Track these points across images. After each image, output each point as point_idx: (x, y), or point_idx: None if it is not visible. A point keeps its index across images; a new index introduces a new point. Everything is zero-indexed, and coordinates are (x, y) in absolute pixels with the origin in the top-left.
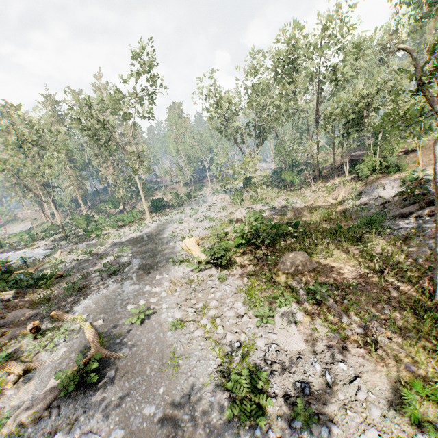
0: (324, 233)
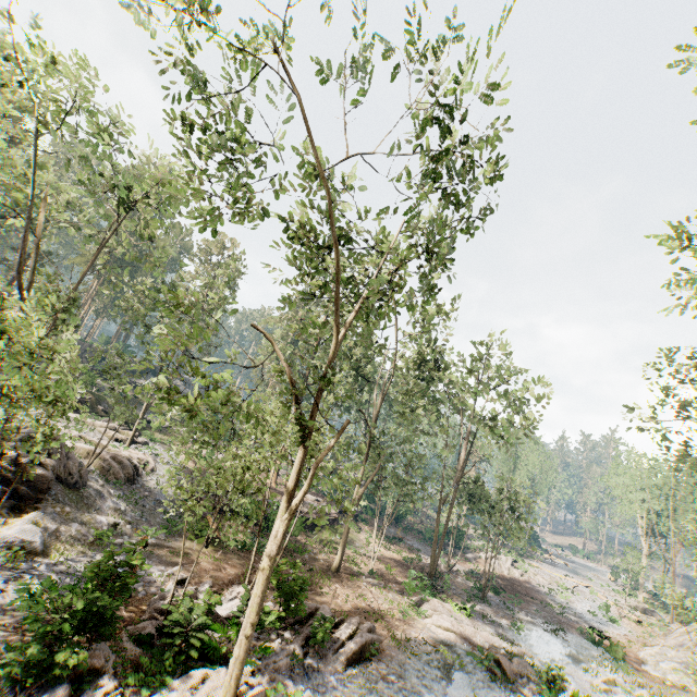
0: None
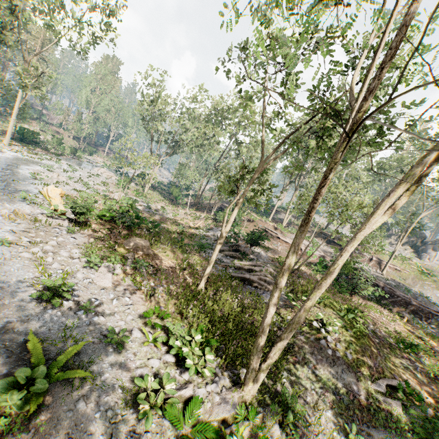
0: (171, 240)
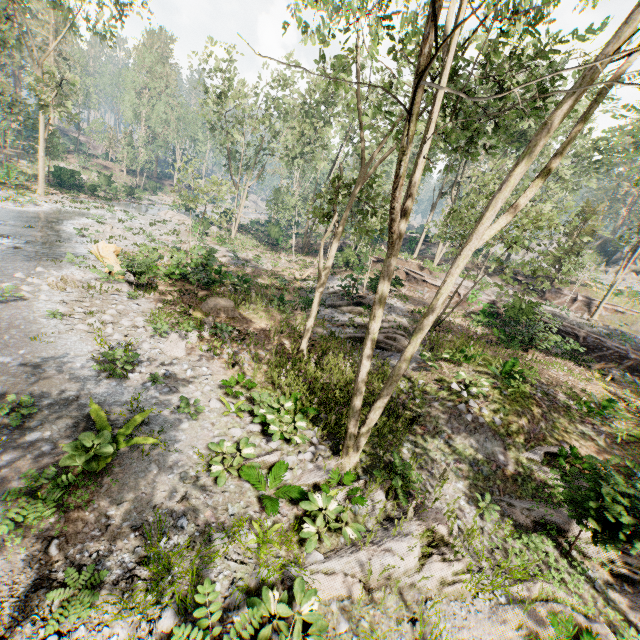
0: (266, 298)
